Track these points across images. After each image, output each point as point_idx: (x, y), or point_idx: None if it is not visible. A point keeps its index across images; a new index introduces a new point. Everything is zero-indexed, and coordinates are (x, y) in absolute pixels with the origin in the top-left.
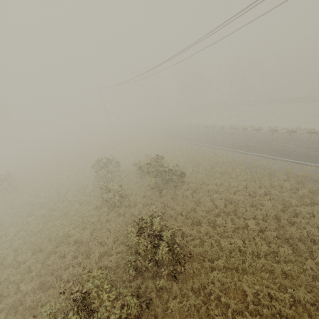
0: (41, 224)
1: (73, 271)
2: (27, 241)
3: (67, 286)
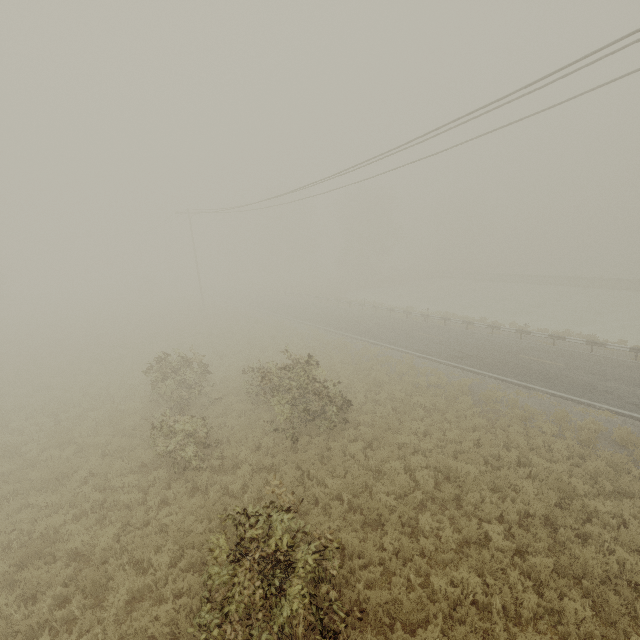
0: None
1: None
2: None
3: None
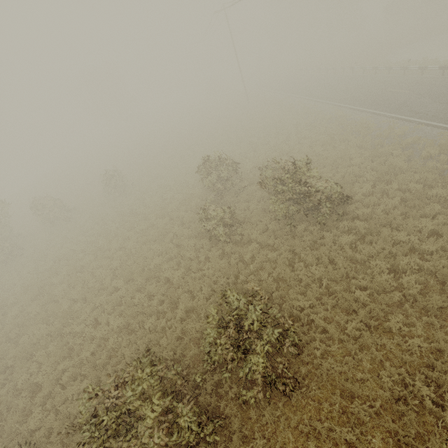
0: (139, 243)
1: (156, 322)
2: (123, 264)
3: (107, 381)
